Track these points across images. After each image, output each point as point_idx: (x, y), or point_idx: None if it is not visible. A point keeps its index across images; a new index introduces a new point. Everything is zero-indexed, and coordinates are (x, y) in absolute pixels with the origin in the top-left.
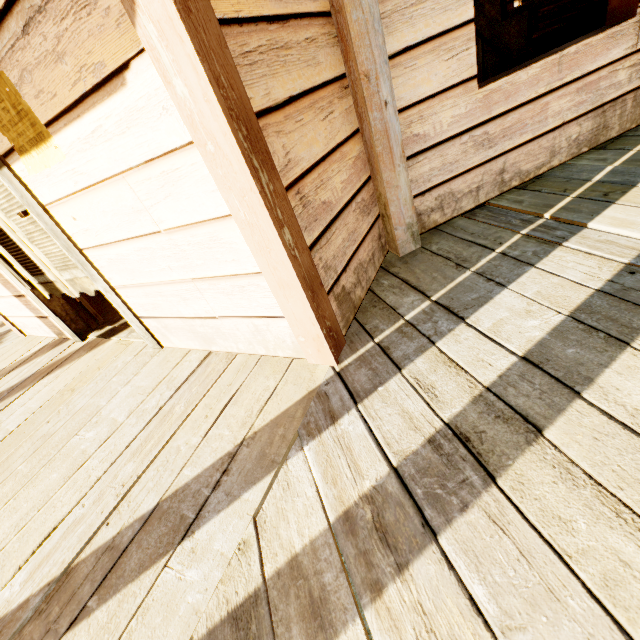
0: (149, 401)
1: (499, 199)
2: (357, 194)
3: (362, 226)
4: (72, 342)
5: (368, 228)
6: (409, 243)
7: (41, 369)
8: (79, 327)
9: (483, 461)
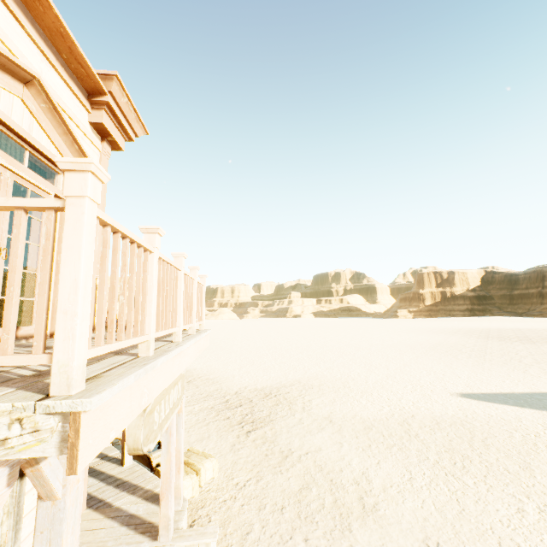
0: None
1: None
2: None
3: None
4: None
5: None
6: None
7: None
8: None
9: (124, 482)
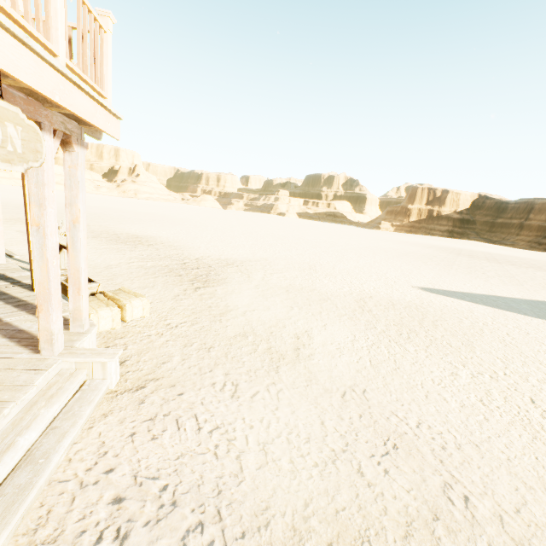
0: None
1: None
2: None
3: None
4: None
5: None
6: None
7: None
8: None
9: (28, 304)
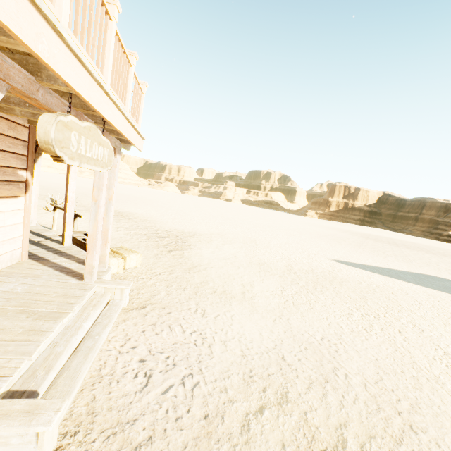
0: (11, 281)
1: None
2: None
3: None
4: None
5: None
6: None
7: None
8: None
9: (62, 252)
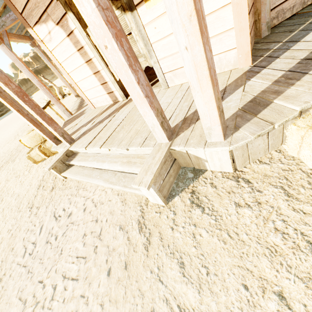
0: (177, 95)
1: (302, 10)
2: (251, 7)
3: (252, 22)
4: (122, 101)
5: (252, 24)
6: (266, 31)
7: (116, 109)
8: (125, 94)
9: None
